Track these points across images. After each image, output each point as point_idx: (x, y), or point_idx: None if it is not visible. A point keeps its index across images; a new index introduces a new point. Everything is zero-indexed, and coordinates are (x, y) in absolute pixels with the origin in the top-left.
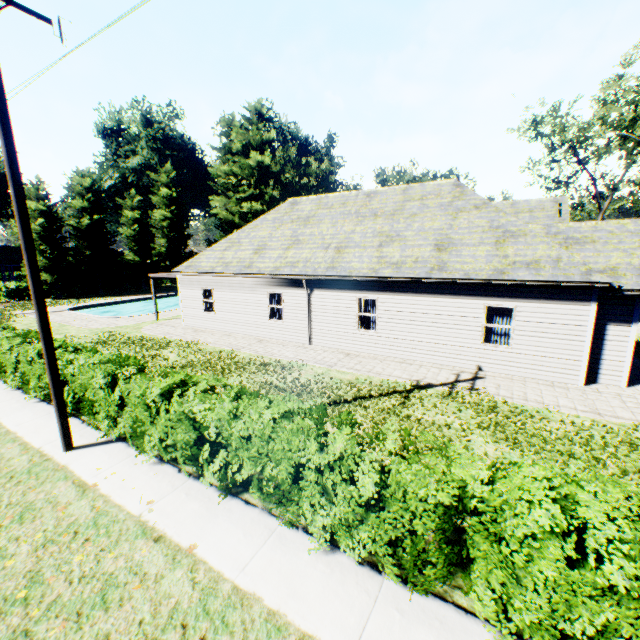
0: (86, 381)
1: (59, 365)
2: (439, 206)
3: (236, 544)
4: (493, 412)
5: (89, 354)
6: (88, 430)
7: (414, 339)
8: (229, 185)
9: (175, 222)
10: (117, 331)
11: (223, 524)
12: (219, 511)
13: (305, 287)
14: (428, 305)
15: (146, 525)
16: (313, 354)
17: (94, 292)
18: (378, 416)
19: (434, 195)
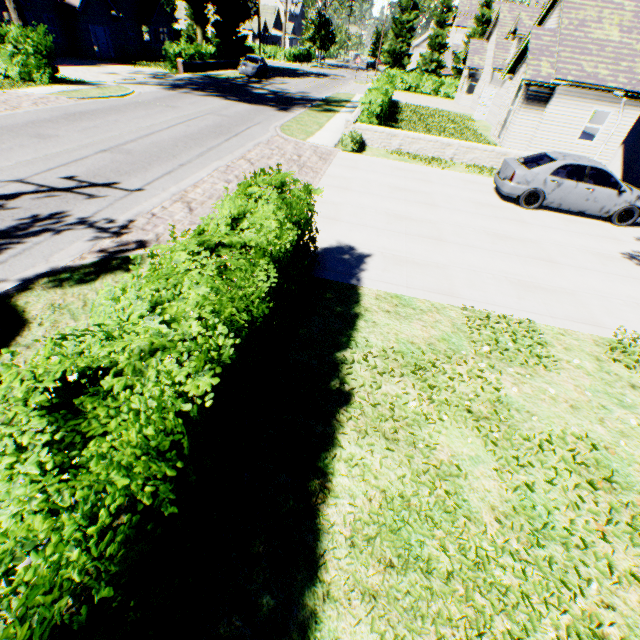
0: None
1: None
2: None
3: None
4: None
5: None
6: None
7: None
8: None
9: None
10: None
11: None
12: None
13: None
14: None
15: None
16: None
17: None
18: None
19: None
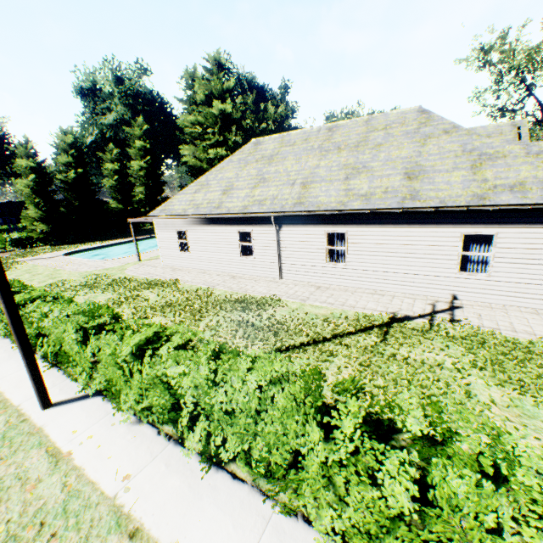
0: (59, 335)
1: (35, 318)
2: (405, 134)
3: (225, 542)
4: (484, 347)
5: (65, 304)
6: (68, 382)
7: (385, 270)
8: (196, 134)
9: (150, 171)
10: (103, 273)
11: (208, 510)
12: (203, 490)
13: (273, 224)
14: (400, 236)
15: (121, 512)
16: (285, 288)
17: (86, 238)
18: (361, 356)
19: (398, 123)
